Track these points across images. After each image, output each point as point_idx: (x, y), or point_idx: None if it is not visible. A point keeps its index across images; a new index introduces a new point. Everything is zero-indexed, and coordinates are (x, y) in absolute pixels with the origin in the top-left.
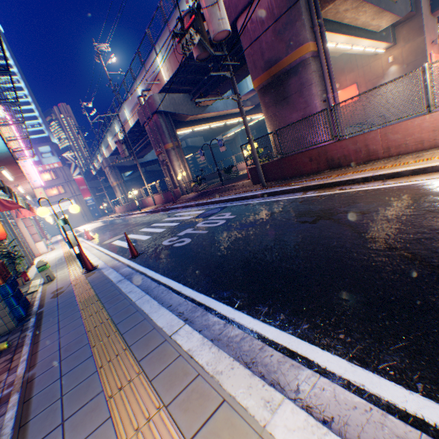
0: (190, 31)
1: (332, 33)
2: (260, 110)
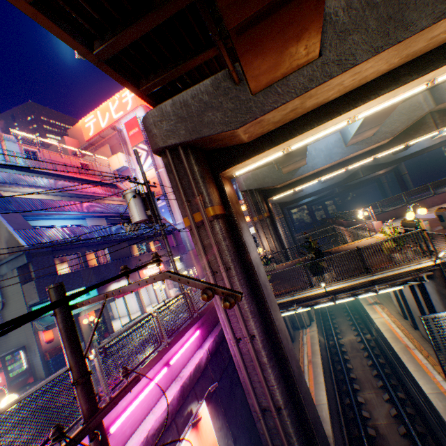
0: (125, 225)
1: (294, 138)
2: (421, 130)
